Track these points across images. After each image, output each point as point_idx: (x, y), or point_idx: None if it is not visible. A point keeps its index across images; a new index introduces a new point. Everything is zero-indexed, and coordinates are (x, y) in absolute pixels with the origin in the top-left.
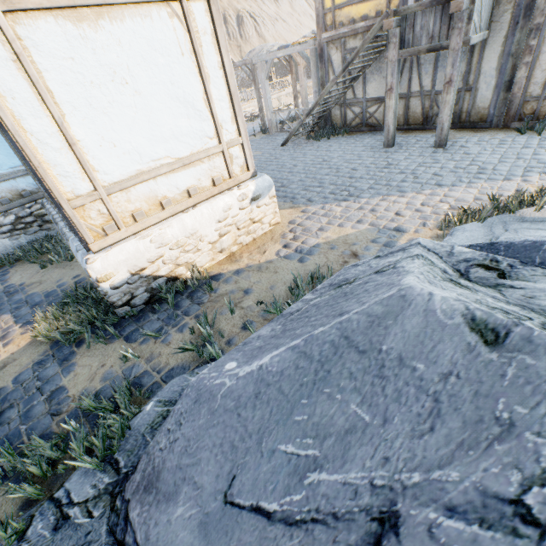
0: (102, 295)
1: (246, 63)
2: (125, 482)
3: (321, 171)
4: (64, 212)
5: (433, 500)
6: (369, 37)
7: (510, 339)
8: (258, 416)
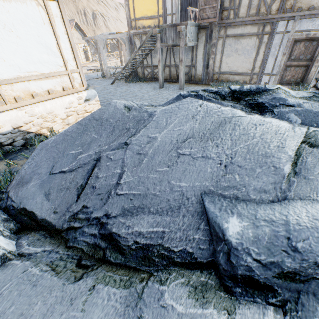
0: None
1: (92, 39)
2: (8, 186)
3: (128, 96)
4: None
5: (109, 149)
6: (148, 36)
7: (132, 109)
8: (64, 146)
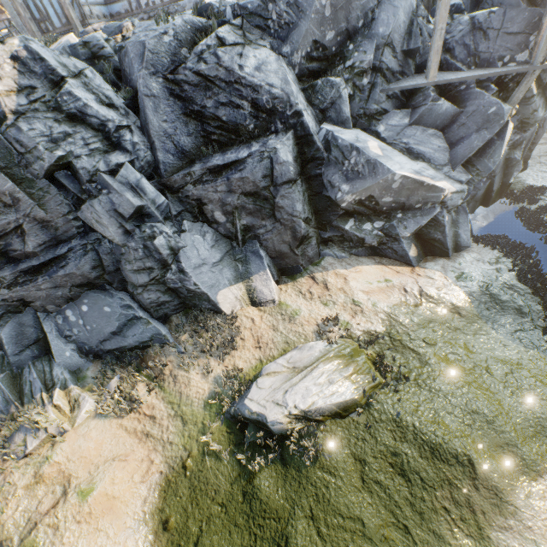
0: None
1: None
2: None
3: None
4: None
5: None
6: None
7: None
8: None
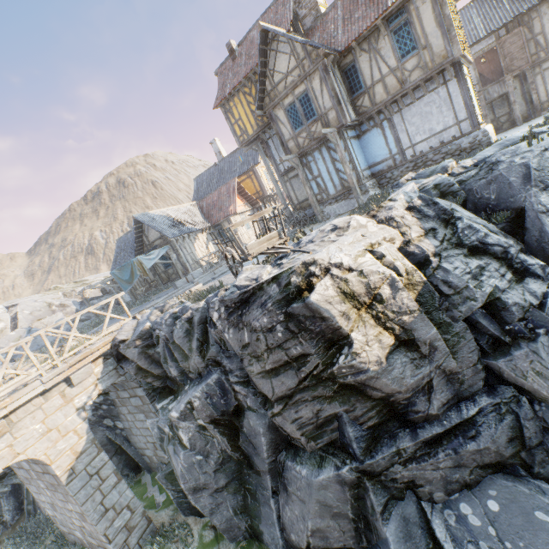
0: (487, 141)
1: None
2: None
3: None
4: (473, 117)
5: None
6: None
7: None
8: None
